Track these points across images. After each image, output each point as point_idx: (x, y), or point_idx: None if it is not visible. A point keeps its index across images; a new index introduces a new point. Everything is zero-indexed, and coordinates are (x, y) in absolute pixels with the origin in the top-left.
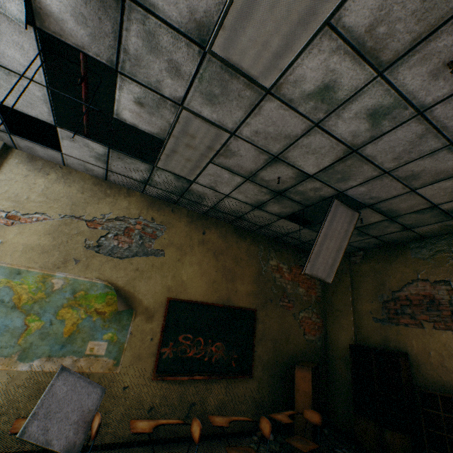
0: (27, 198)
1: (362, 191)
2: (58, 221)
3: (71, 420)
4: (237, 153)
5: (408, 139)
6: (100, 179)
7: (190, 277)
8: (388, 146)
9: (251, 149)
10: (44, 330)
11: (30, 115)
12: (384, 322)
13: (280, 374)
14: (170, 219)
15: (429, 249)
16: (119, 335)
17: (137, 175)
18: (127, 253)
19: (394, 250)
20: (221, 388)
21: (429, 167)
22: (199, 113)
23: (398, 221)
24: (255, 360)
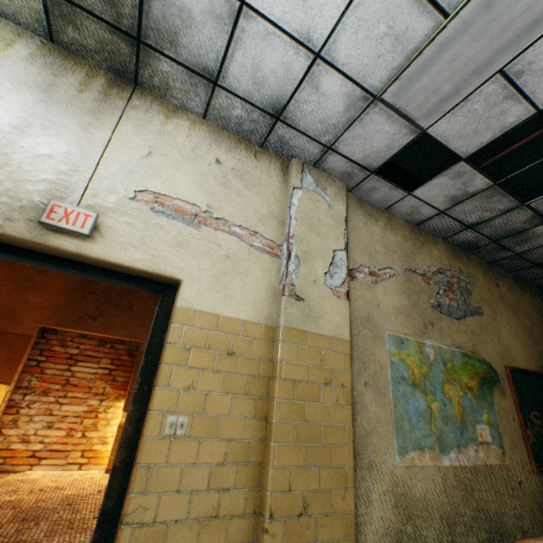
0: (374, 250)
1: None
2: (402, 276)
3: None
4: None
5: None
6: (410, 224)
7: (508, 340)
8: None
9: None
10: (441, 412)
11: (446, 148)
12: None
13: None
14: (470, 270)
15: None
16: (491, 415)
17: (474, 217)
18: (459, 312)
19: None
20: None
21: None
22: None
23: None
24: None
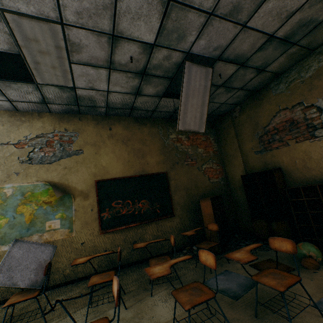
0: None
1: (203, 45)
2: None
3: (30, 268)
4: (82, 44)
5: None
6: (13, 111)
7: (108, 163)
8: None
9: (89, 35)
10: (10, 223)
11: None
12: (262, 152)
13: (196, 209)
14: (80, 126)
15: (284, 83)
16: (67, 213)
17: (33, 98)
18: (53, 158)
19: (260, 95)
20: (153, 228)
21: None
22: (19, 11)
23: (250, 66)
24: (175, 205)
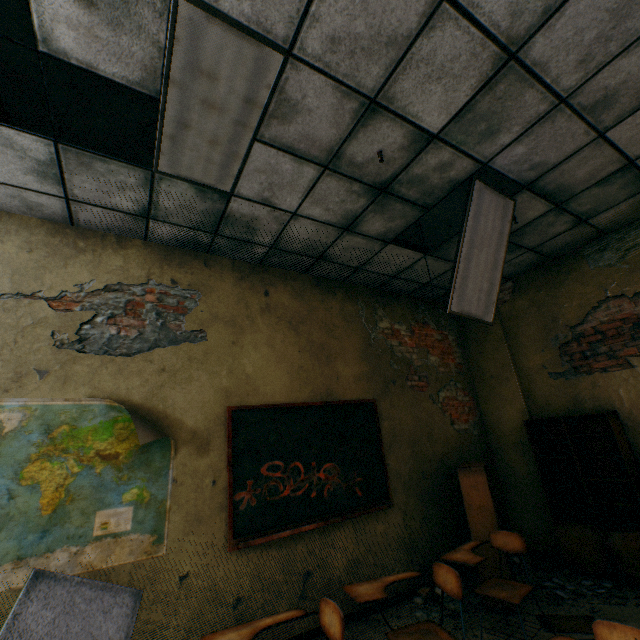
0: None
1: (518, 155)
2: None
3: None
4: (301, 105)
5: (609, 3)
6: (60, 224)
7: (258, 368)
8: (573, 30)
9: (327, 90)
10: None
11: None
12: (569, 375)
13: (432, 491)
14: (205, 279)
15: (615, 249)
16: (153, 488)
17: (127, 201)
18: (137, 344)
19: (561, 266)
20: (348, 535)
21: (635, 72)
22: (215, 4)
23: (569, 210)
24: (391, 478)
